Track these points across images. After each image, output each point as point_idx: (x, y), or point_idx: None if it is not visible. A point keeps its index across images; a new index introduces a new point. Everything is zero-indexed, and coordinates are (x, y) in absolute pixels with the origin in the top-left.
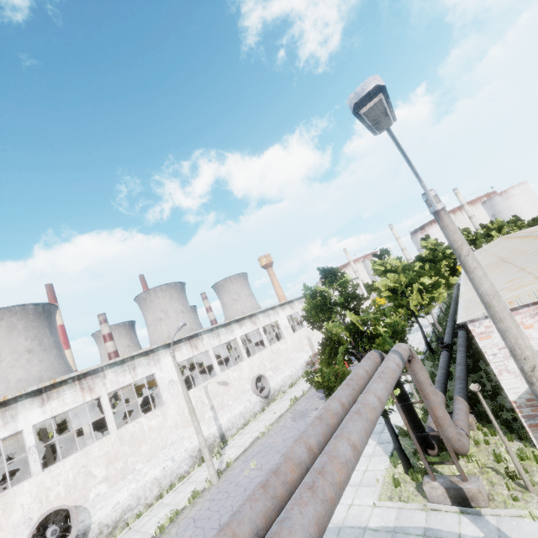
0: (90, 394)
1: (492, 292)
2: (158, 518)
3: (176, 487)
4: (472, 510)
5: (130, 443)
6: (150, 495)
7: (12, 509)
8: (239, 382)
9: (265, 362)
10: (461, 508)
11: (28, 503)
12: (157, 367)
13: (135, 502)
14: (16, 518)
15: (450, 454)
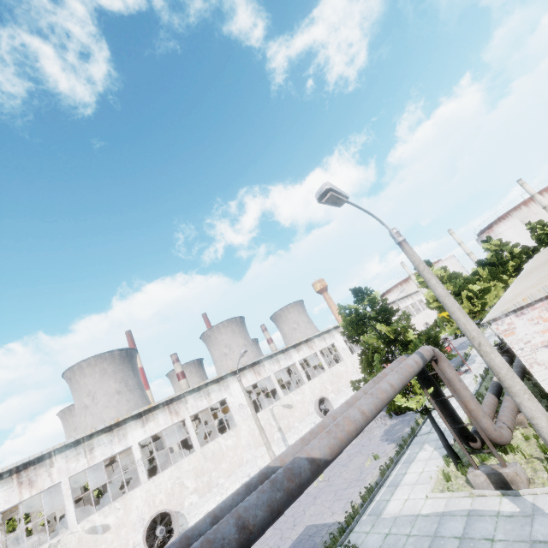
0: (177, 417)
1: (443, 294)
2: None
3: None
4: (511, 491)
5: (212, 460)
6: None
7: (130, 510)
8: (302, 404)
9: (326, 385)
10: (501, 491)
11: (140, 506)
12: (227, 393)
13: None
14: (133, 517)
15: (486, 442)
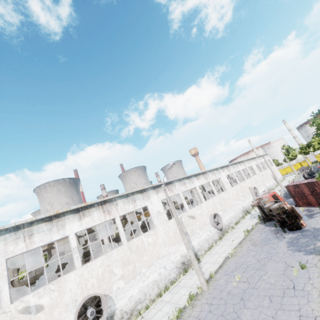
0: (108, 215)
1: None
2: (163, 312)
3: (170, 289)
4: None
5: (136, 252)
6: (152, 293)
7: (64, 292)
8: (201, 217)
9: (216, 205)
10: None
11: (74, 289)
12: (148, 202)
13: (143, 297)
14: (67, 298)
15: None
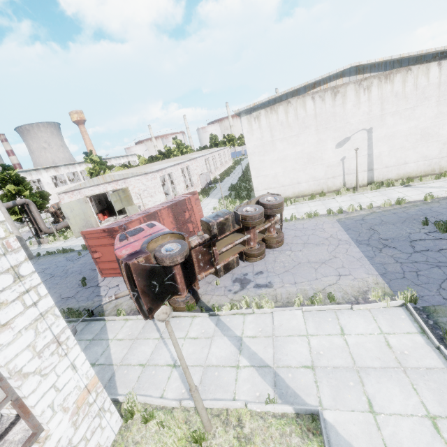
0: None
1: None
2: None
3: None
4: (40, 245)
5: None
6: None
7: None
8: None
9: None
10: (38, 245)
11: None
12: None
13: None
14: None
15: (39, 232)
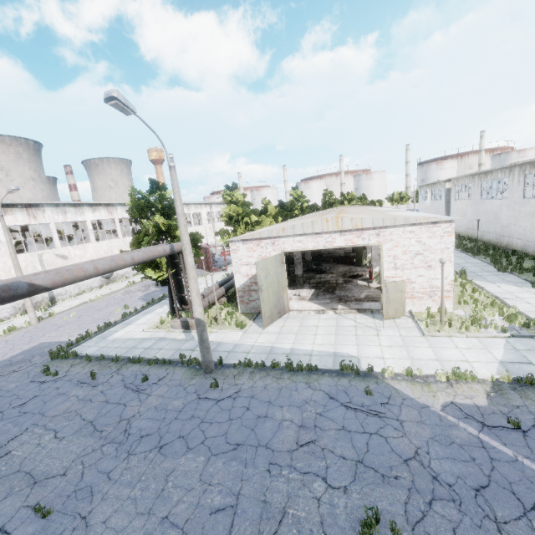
0: None
1: (180, 213)
2: None
3: None
4: (188, 330)
5: None
6: None
7: None
8: (80, 259)
9: (114, 250)
10: (184, 330)
11: None
12: None
13: None
14: None
15: (189, 306)
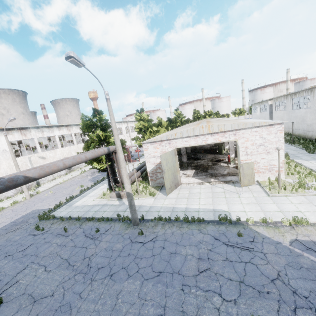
0: None
1: (114, 127)
2: None
3: (4, 201)
4: (120, 199)
5: None
6: None
7: None
8: (53, 159)
9: (72, 152)
10: (118, 199)
11: None
12: None
13: None
14: None
15: (120, 184)
